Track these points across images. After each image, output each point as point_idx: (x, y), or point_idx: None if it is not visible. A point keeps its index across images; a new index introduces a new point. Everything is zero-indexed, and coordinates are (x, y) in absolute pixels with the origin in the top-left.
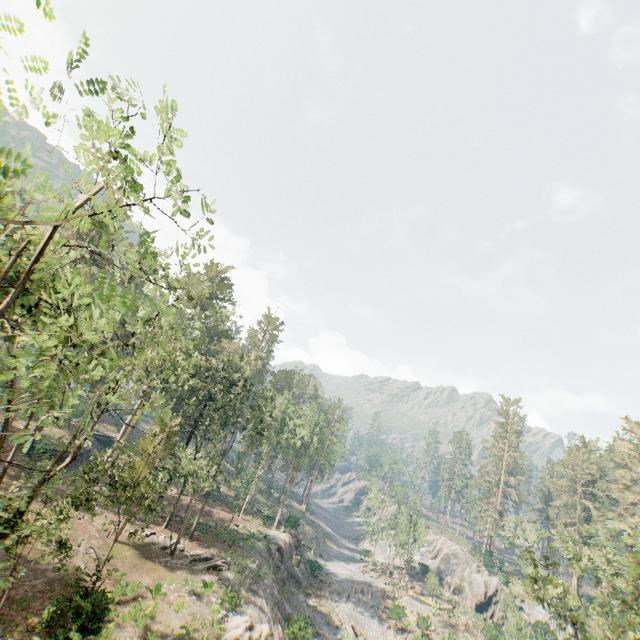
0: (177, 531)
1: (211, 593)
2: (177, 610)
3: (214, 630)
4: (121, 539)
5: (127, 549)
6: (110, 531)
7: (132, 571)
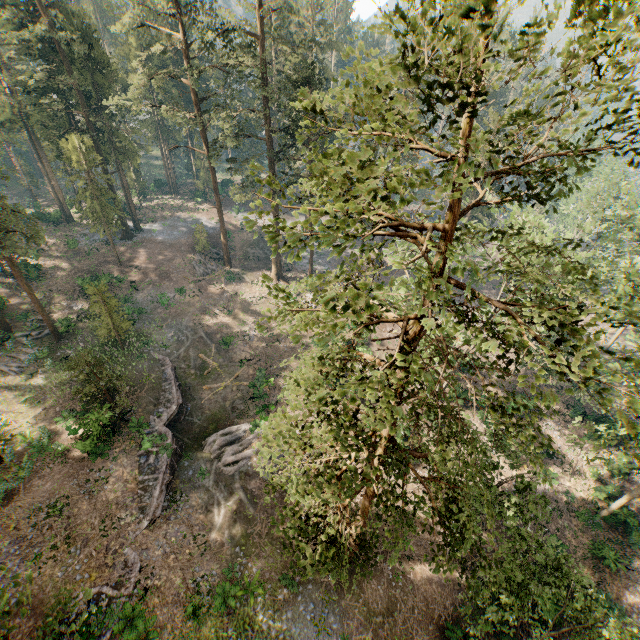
0: None
1: None
2: None
3: None
4: None
5: None
6: None
7: None
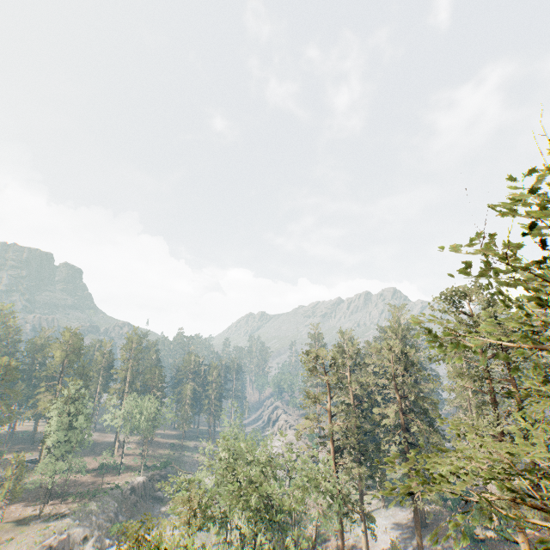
0: (56, 503)
1: (50, 529)
2: (19, 542)
3: (35, 544)
4: (10, 520)
5: (11, 524)
6: (2, 519)
7: (5, 533)
